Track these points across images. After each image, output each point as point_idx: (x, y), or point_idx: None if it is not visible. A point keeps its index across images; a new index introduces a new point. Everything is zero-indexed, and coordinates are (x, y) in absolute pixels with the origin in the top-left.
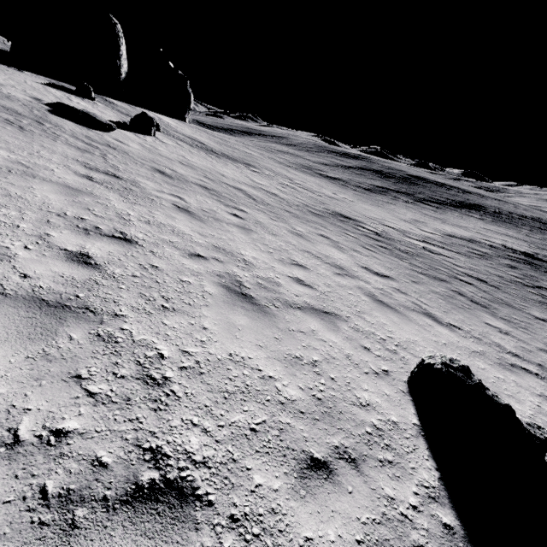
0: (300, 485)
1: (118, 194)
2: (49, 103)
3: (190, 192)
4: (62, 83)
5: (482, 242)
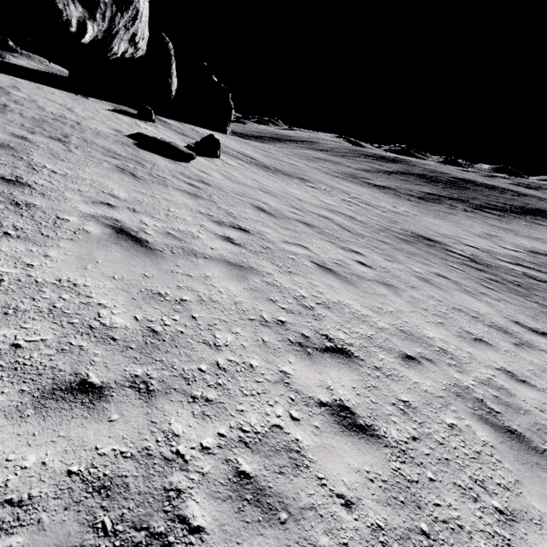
0: None
1: (267, 260)
2: (129, 134)
3: (304, 236)
4: (122, 106)
5: None
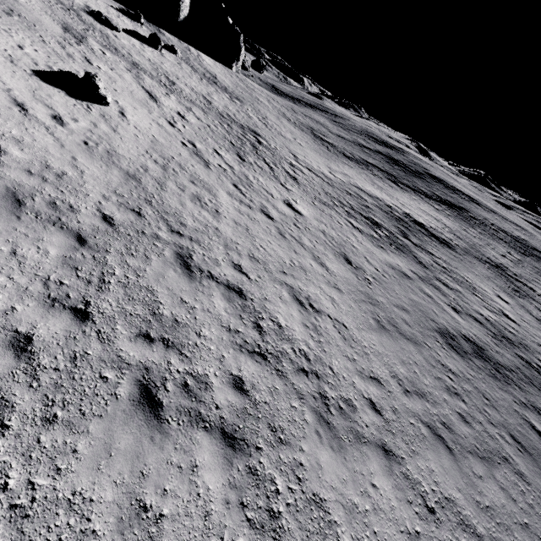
0: (15, 48)
1: (64, 31)
2: (94, 11)
3: (117, 57)
4: (131, 11)
5: (385, 202)
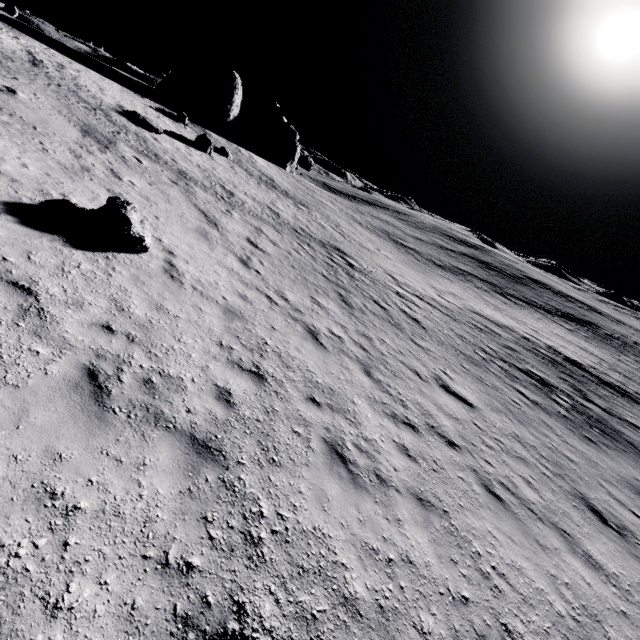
0: None
1: (83, 135)
2: (129, 111)
3: (158, 165)
4: (173, 112)
5: (519, 332)
